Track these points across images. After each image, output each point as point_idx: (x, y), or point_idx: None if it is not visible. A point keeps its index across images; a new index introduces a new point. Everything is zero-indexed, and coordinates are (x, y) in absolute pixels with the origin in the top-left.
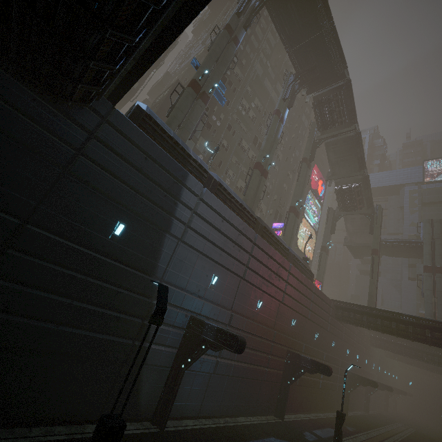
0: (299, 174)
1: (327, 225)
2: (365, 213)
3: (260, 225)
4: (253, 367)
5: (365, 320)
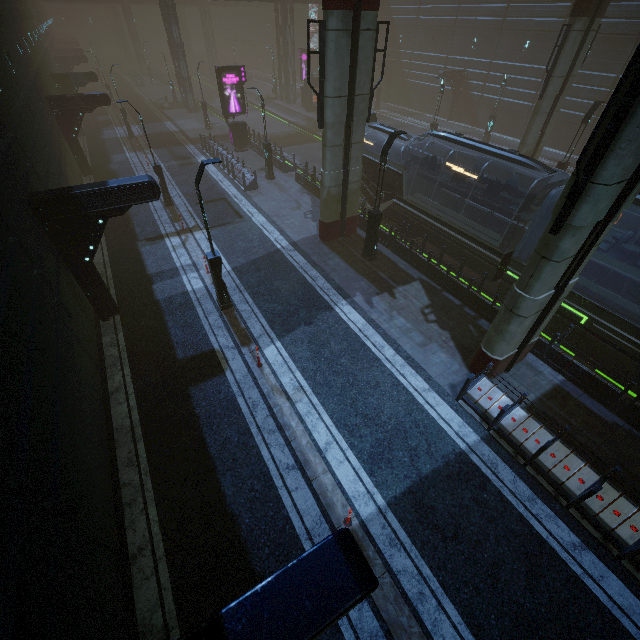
0: None
1: None
2: None
3: None
4: None
5: None
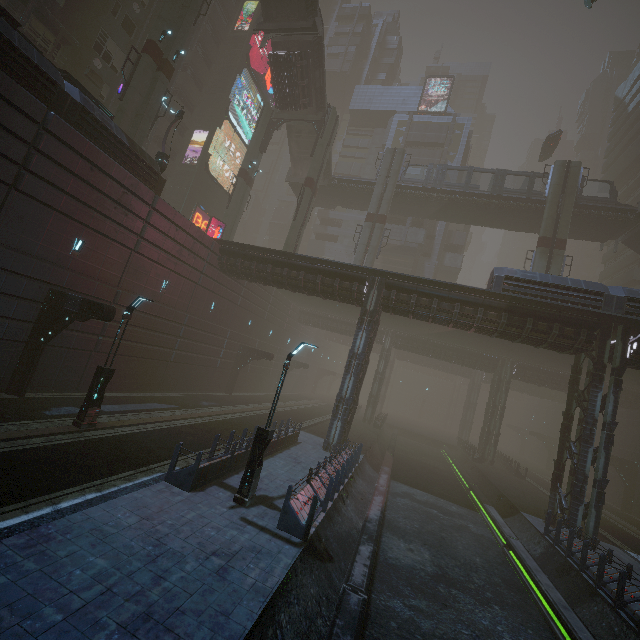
0: None
1: (256, 134)
2: (313, 119)
3: None
4: None
5: (254, 268)
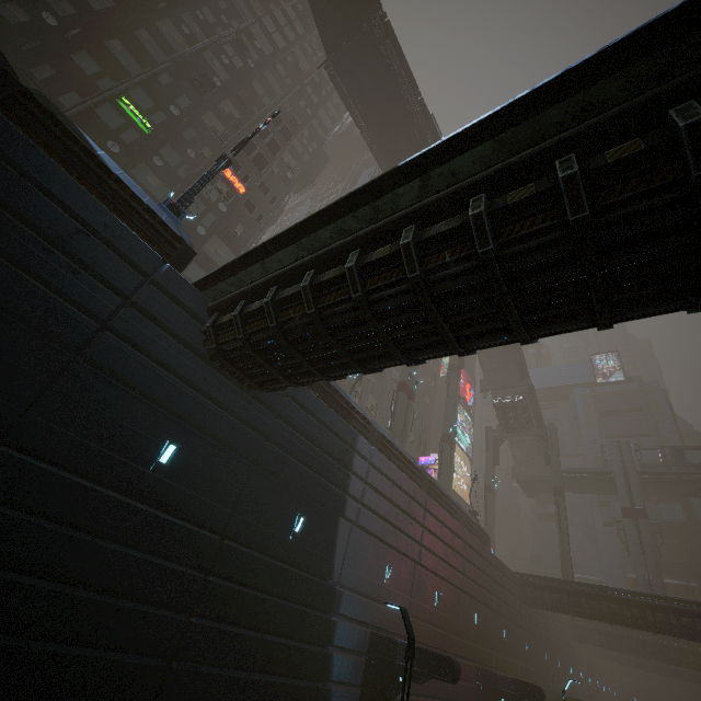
0: (448, 387)
1: (488, 452)
2: (536, 434)
3: (426, 479)
4: None
5: (566, 602)
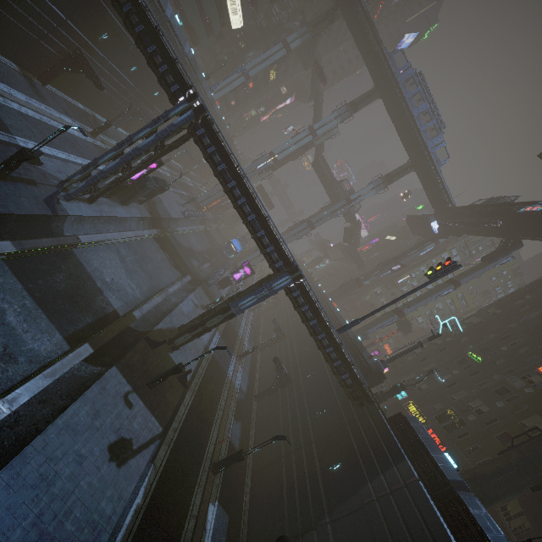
0: None
1: None
2: None
3: None
4: None
5: None
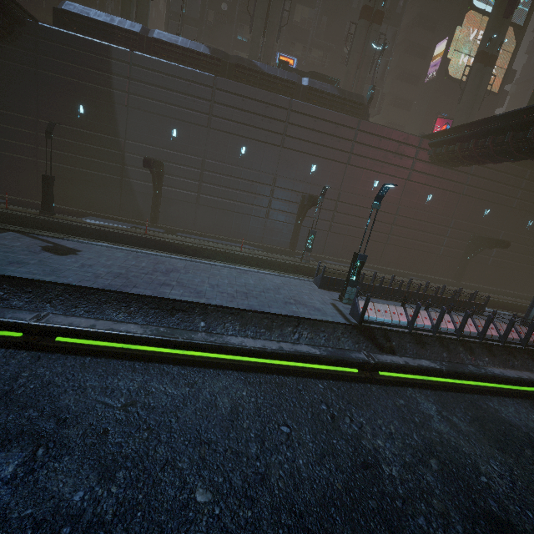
0: None
1: (496, 2)
2: None
3: (227, 65)
4: (246, 205)
5: (456, 150)
